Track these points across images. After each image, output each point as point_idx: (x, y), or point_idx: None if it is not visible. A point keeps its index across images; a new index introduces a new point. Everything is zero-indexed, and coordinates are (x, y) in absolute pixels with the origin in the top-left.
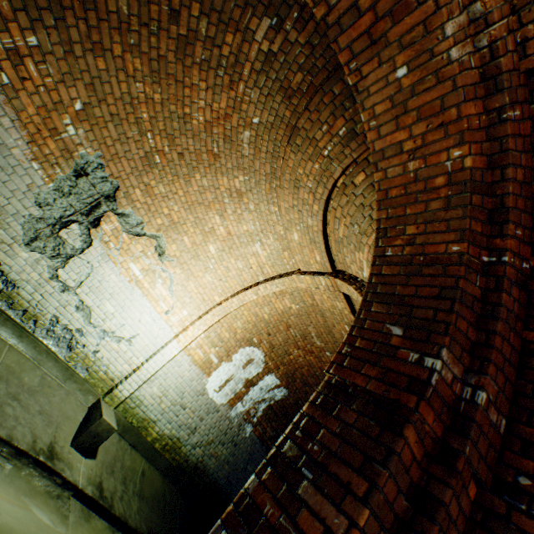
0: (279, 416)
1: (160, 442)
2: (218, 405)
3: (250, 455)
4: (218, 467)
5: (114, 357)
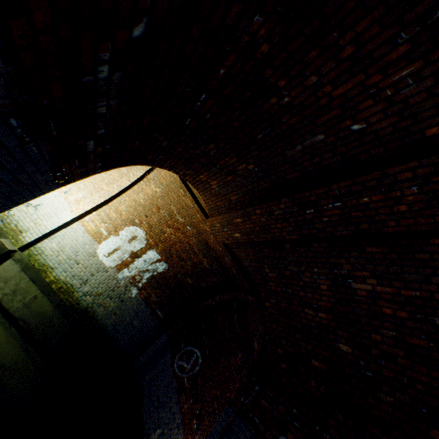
0: (162, 286)
1: (57, 285)
2: (107, 267)
3: (136, 312)
4: (106, 316)
5: (24, 216)
